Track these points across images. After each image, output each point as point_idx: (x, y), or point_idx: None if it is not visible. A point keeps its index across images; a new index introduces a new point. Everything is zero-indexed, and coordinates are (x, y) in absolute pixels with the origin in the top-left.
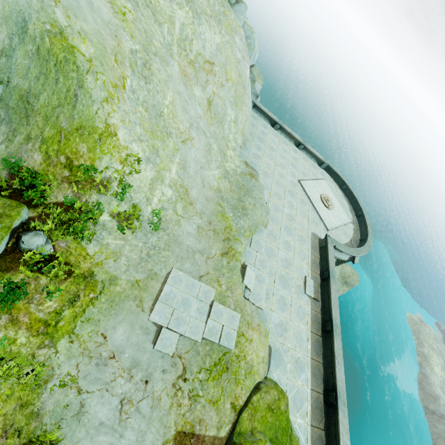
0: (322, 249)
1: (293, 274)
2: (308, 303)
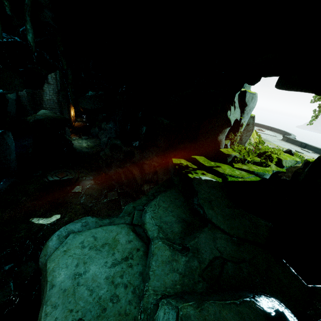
0: (288, 141)
1: (298, 150)
2: (315, 154)
